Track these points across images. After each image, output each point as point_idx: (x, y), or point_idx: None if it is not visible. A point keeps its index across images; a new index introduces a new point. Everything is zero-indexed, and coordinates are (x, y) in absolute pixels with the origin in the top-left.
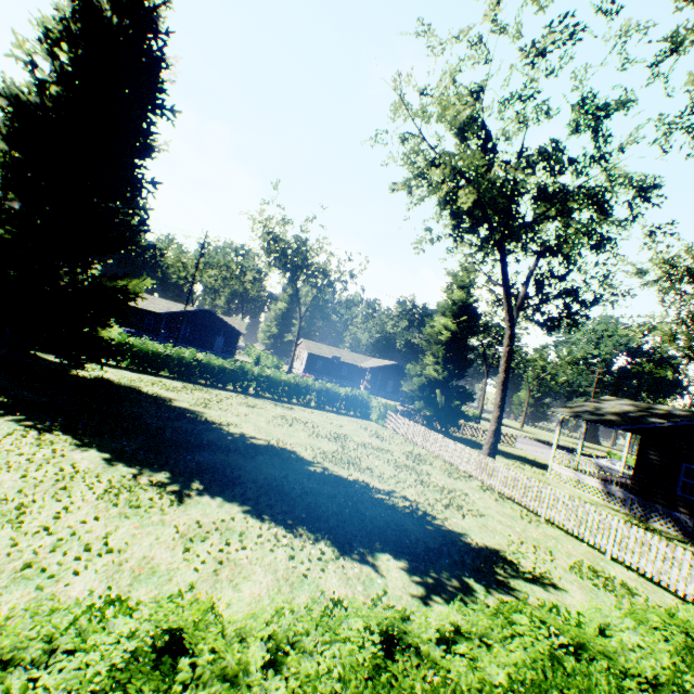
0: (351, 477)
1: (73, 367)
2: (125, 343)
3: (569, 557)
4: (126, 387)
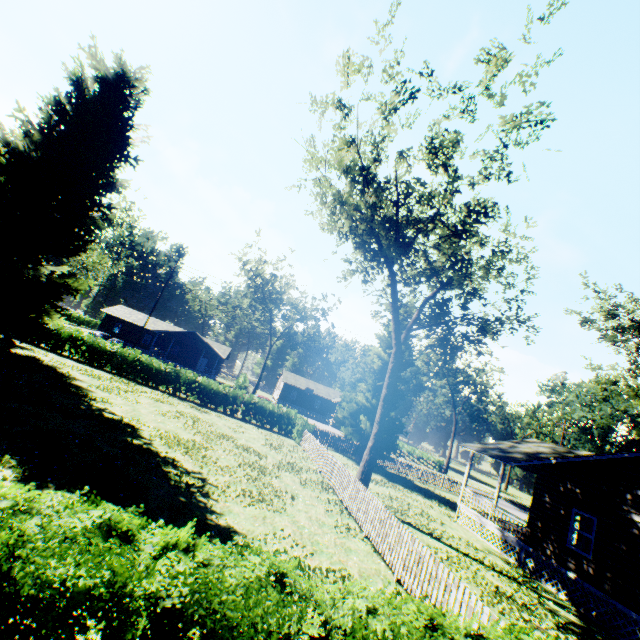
0: (167, 454)
1: (7, 342)
2: (57, 328)
3: (334, 564)
4: (45, 365)
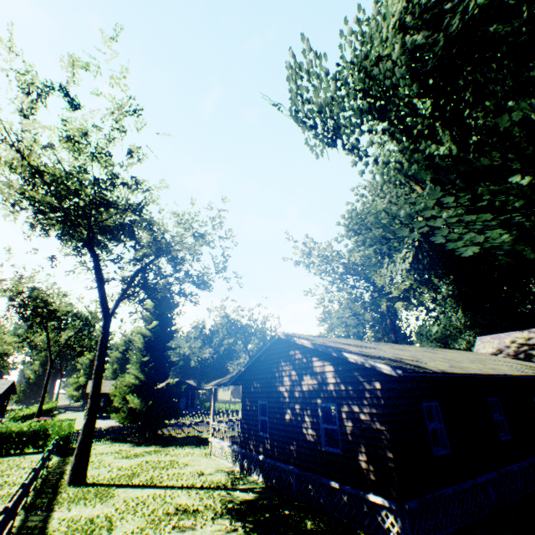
0: None
1: None
2: None
3: None
4: None
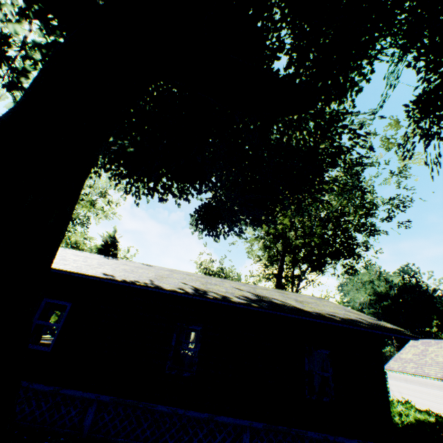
0: None
1: None
2: None
3: None
4: None
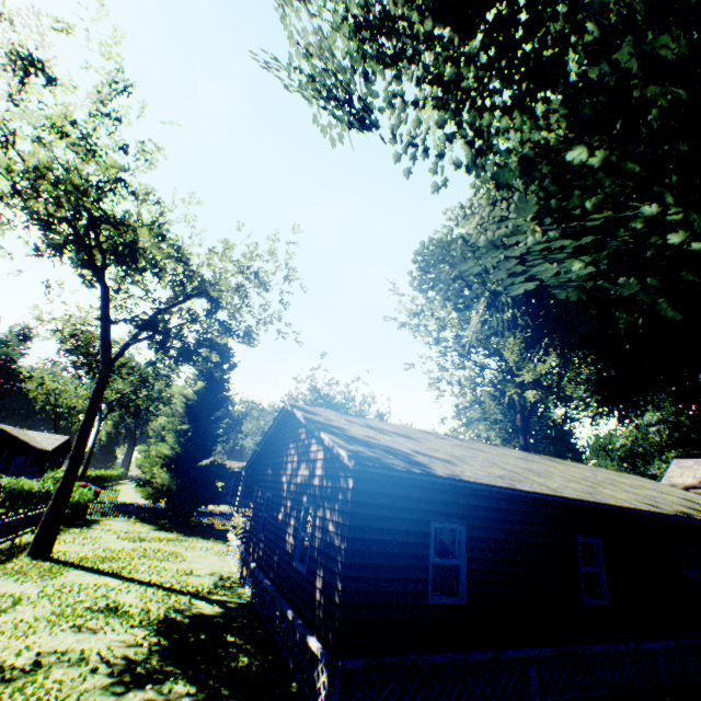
0: None
1: None
2: None
3: None
4: None
